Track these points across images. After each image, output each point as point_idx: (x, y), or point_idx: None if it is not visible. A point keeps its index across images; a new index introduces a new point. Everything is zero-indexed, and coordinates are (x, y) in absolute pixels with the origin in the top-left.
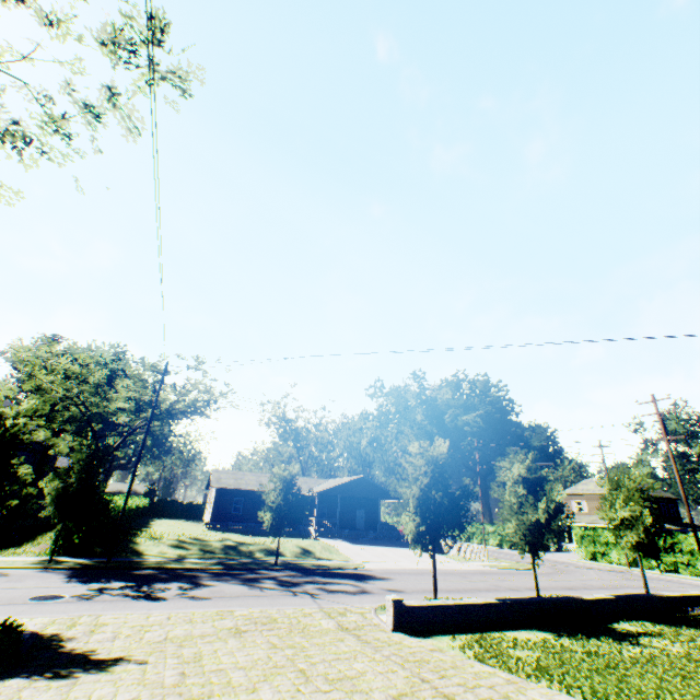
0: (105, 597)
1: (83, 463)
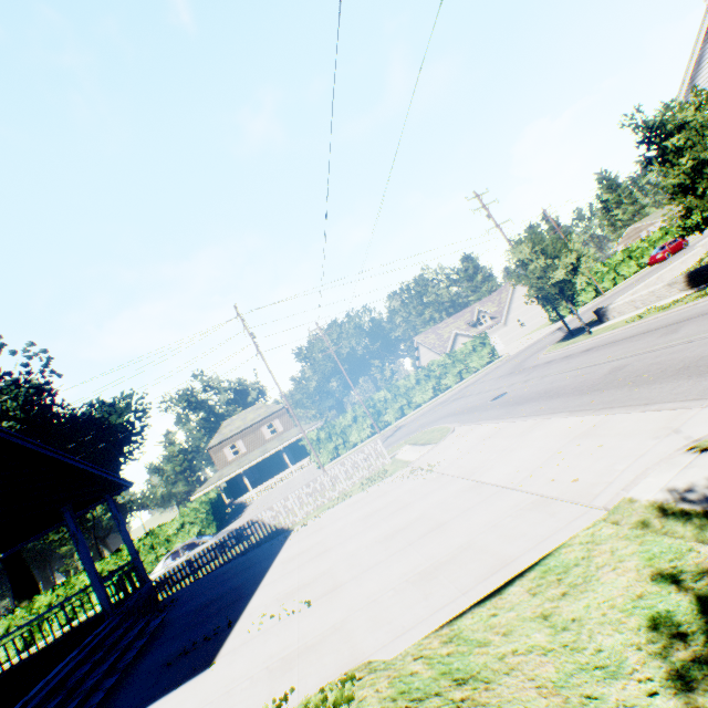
0: None
1: None
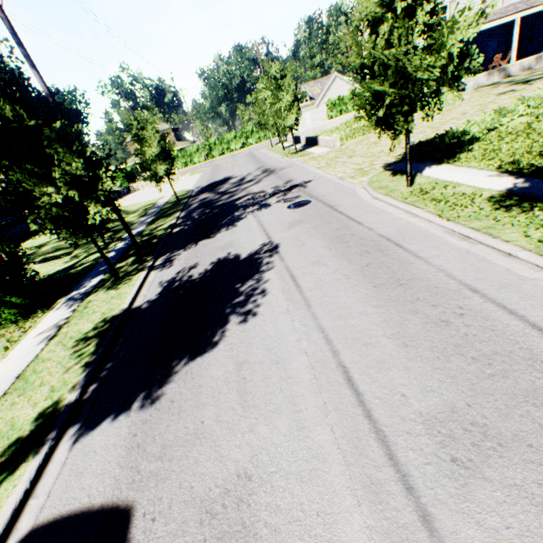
0: (295, 194)
1: (35, 128)
